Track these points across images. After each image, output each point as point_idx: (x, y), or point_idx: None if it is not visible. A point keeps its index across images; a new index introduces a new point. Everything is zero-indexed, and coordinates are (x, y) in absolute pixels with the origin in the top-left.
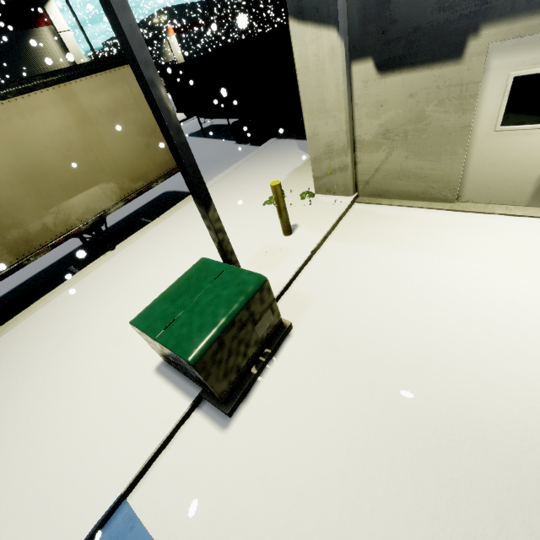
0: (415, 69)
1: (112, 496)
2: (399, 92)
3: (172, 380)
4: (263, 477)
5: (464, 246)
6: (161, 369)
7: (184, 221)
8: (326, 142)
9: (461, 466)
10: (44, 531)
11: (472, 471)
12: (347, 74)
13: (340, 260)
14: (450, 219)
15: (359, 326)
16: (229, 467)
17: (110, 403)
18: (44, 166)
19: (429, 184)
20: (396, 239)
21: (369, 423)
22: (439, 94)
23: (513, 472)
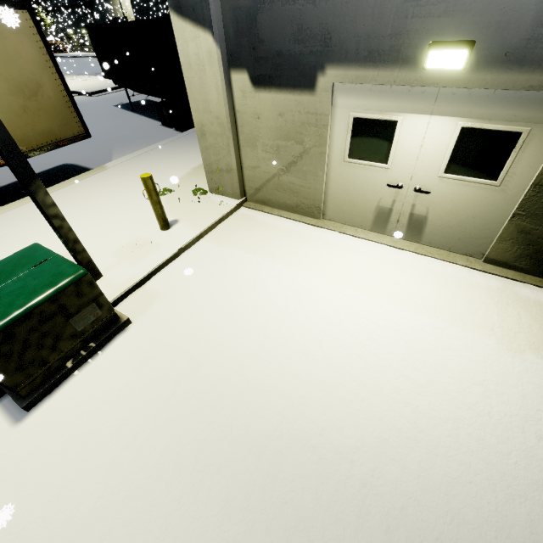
0: (281, 91)
1: None
2: (271, 109)
3: None
4: (37, 470)
5: (310, 260)
6: None
7: (67, 200)
8: (214, 142)
9: (219, 453)
10: None
11: (226, 457)
12: (226, 80)
13: (204, 260)
14: (311, 234)
15: (192, 326)
16: (6, 461)
17: None
18: None
19: (300, 199)
20: (260, 246)
21: (159, 417)
22: (301, 119)
23: (257, 457)
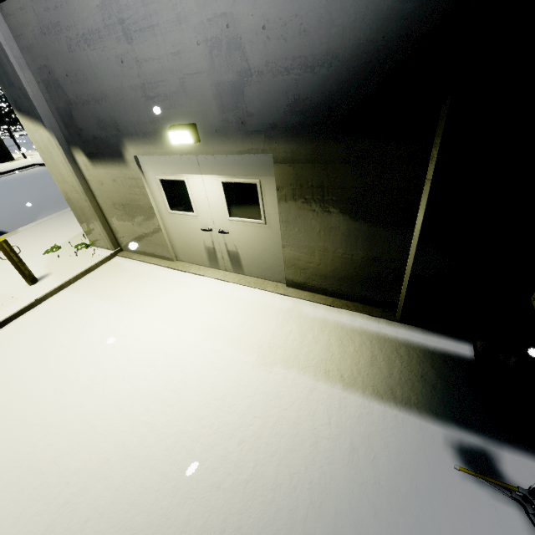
0: (107, 163)
1: None
2: (107, 177)
3: None
4: None
5: (145, 299)
6: None
7: None
8: (78, 205)
9: None
10: None
11: None
12: (69, 158)
13: (54, 309)
14: (160, 275)
15: (6, 371)
16: None
17: None
18: None
19: (154, 245)
20: (110, 291)
21: None
22: (127, 183)
23: None
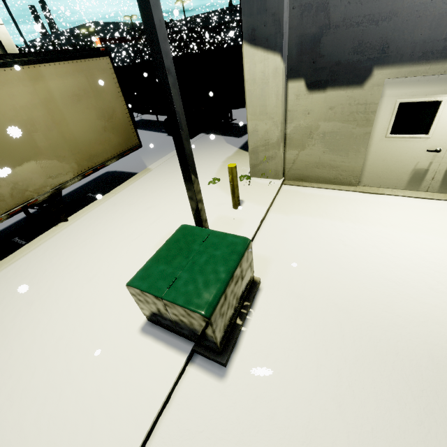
0: (335, 90)
1: None
2: (322, 105)
3: (161, 338)
4: (271, 416)
5: (372, 217)
6: (147, 330)
7: (136, 196)
8: (264, 137)
9: (424, 379)
10: None
11: (433, 381)
12: (285, 88)
13: (284, 227)
14: (357, 198)
15: (315, 278)
16: (237, 413)
17: (98, 369)
18: (6, 138)
19: (339, 172)
20: (322, 211)
21: (347, 355)
22: (350, 109)
23: None
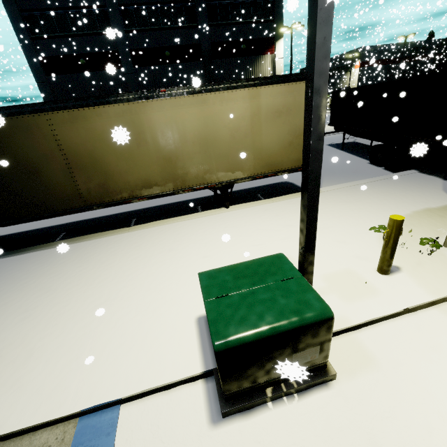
0: None
1: (115, 394)
2: None
3: (202, 337)
4: None
5: None
6: (201, 321)
7: (286, 210)
8: None
9: None
10: (76, 376)
11: None
12: None
13: (443, 343)
14: None
15: None
16: None
17: (158, 319)
18: (216, 138)
19: None
20: None
21: None
22: None
23: None
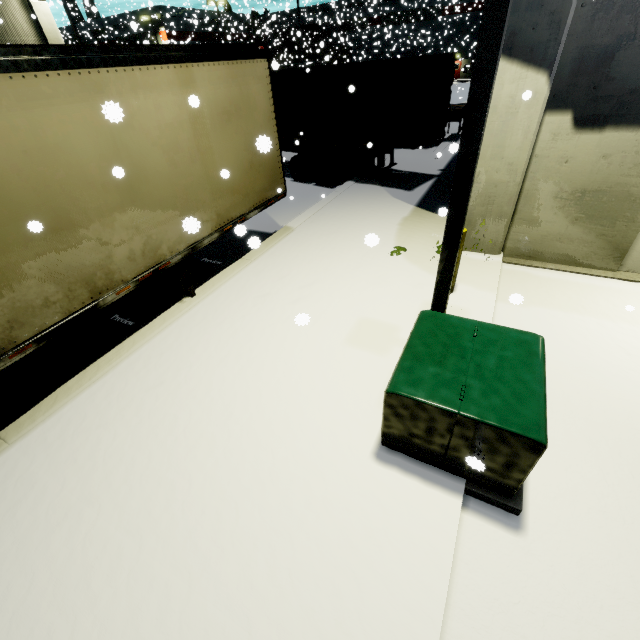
0: (618, 131)
1: None
2: (591, 151)
3: (411, 470)
4: (613, 587)
5: None
6: (384, 457)
7: (285, 266)
8: (489, 192)
9: None
10: None
11: None
12: (539, 123)
13: (527, 324)
14: (621, 288)
15: (602, 398)
16: (560, 579)
17: (333, 509)
18: (146, 169)
19: (593, 249)
20: (577, 304)
21: None
22: (635, 160)
23: None
